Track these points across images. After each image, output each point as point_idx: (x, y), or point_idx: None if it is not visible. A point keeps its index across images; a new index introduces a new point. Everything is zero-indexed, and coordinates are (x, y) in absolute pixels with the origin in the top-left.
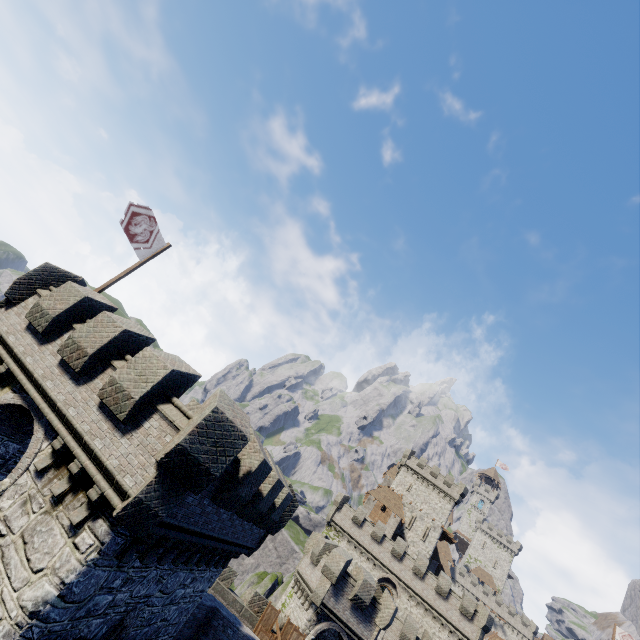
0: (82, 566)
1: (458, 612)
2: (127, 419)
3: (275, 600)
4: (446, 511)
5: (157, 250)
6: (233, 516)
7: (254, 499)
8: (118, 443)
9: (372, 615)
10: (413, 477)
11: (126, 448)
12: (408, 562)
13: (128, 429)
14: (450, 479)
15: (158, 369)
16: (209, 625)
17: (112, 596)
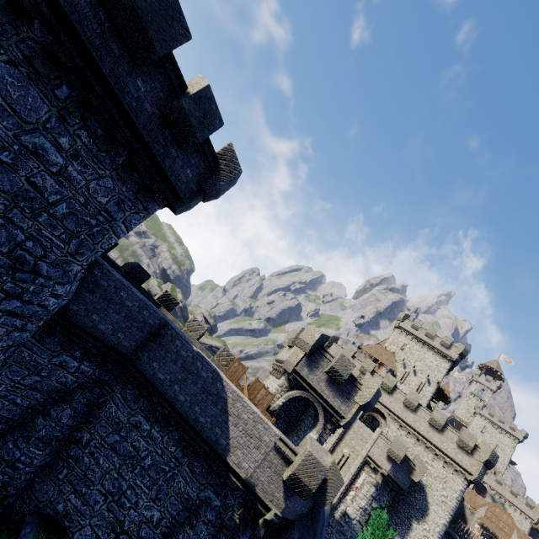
0: None
1: (455, 445)
2: None
3: None
4: (442, 369)
5: None
6: (98, 10)
7: None
8: None
9: (351, 393)
10: (407, 338)
11: None
12: (398, 396)
13: None
14: (448, 340)
15: None
16: (160, 336)
17: None
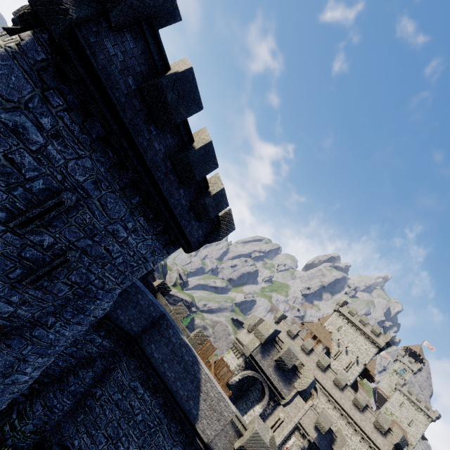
0: (1, 48)
1: (372, 425)
2: None
3: None
4: (370, 353)
5: None
6: (167, 161)
7: (187, 150)
8: None
9: (292, 379)
10: (343, 321)
11: None
12: (330, 374)
13: None
14: (377, 329)
15: None
16: (159, 325)
17: (43, 139)
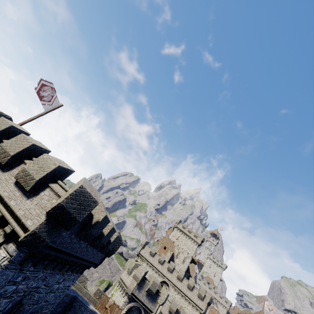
0: None
1: (197, 296)
2: (31, 190)
3: (108, 294)
4: (194, 249)
5: (55, 106)
6: (88, 245)
7: (99, 237)
8: (24, 203)
9: (156, 298)
10: (180, 233)
11: (29, 205)
12: (175, 273)
13: (31, 195)
14: (197, 234)
15: (50, 165)
16: (71, 305)
17: (16, 286)
